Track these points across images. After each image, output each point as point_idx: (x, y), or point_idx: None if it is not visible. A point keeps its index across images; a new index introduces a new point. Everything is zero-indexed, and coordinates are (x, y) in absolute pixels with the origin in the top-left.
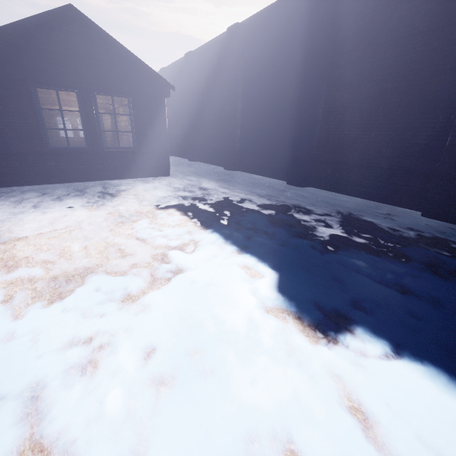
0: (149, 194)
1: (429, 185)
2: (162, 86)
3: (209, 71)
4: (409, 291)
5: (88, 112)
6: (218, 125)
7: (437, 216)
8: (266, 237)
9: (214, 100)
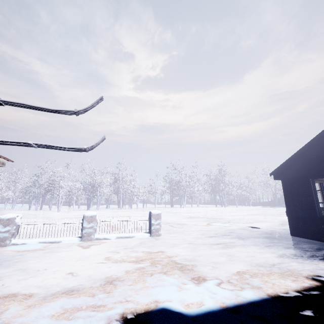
0: None
1: None
2: None
3: None
4: None
5: None
6: None
7: None
8: None
9: None
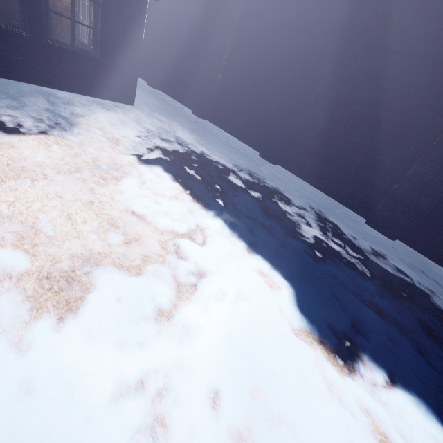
0: (119, 133)
1: (380, 200)
2: None
3: None
4: (381, 312)
5: None
6: (195, 55)
7: (377, 227)
8: (267, 233)
9: (198, 21)
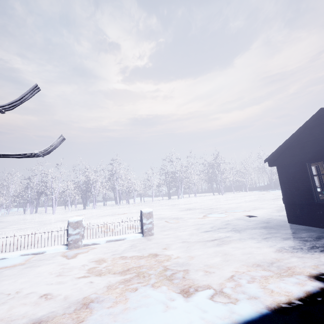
0: None
1: None
2: None
3: None
4: None
5: None
6: None
7: None
8: None
9: None
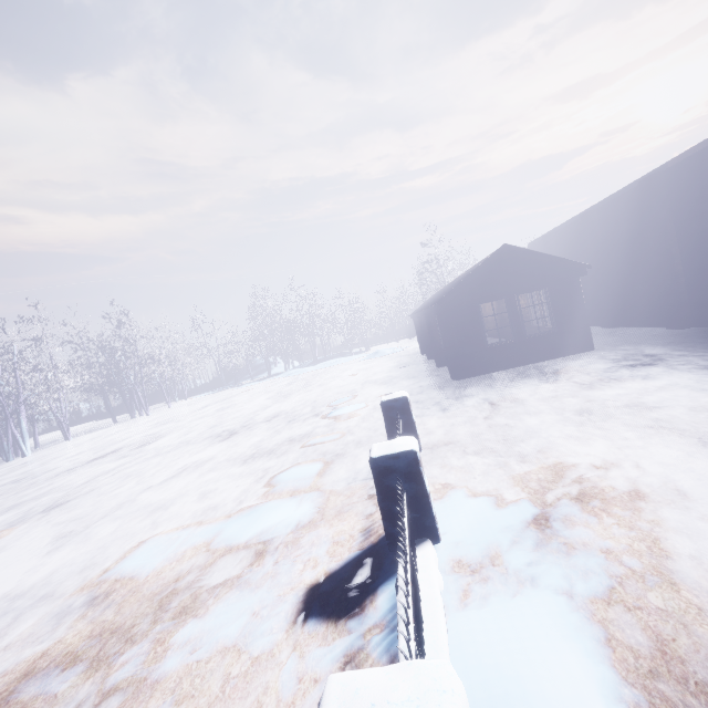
0: (589, 368)
1: None
2: (578, 269)
3: (616, 224)
4: None
5: (513, 311)
6: (643, 278)
7: None
8: None
9: (632, 252)
